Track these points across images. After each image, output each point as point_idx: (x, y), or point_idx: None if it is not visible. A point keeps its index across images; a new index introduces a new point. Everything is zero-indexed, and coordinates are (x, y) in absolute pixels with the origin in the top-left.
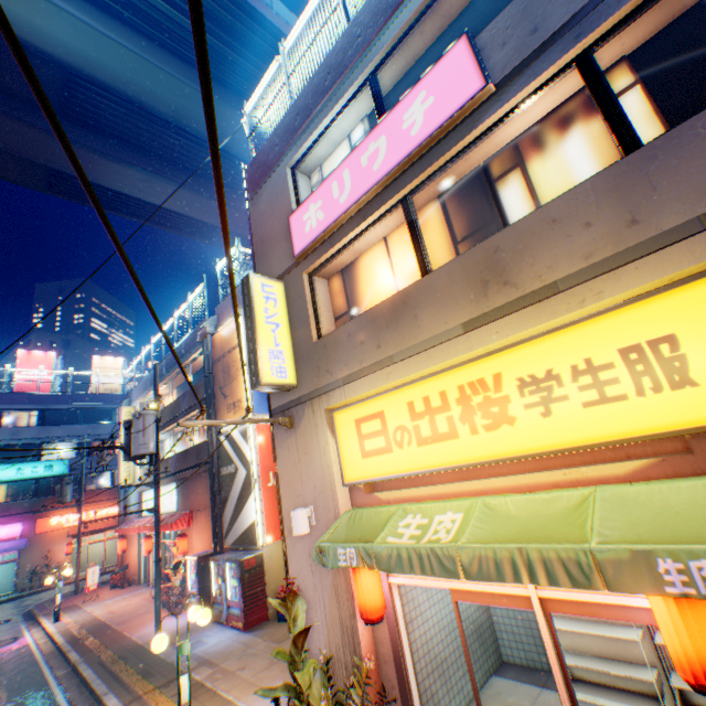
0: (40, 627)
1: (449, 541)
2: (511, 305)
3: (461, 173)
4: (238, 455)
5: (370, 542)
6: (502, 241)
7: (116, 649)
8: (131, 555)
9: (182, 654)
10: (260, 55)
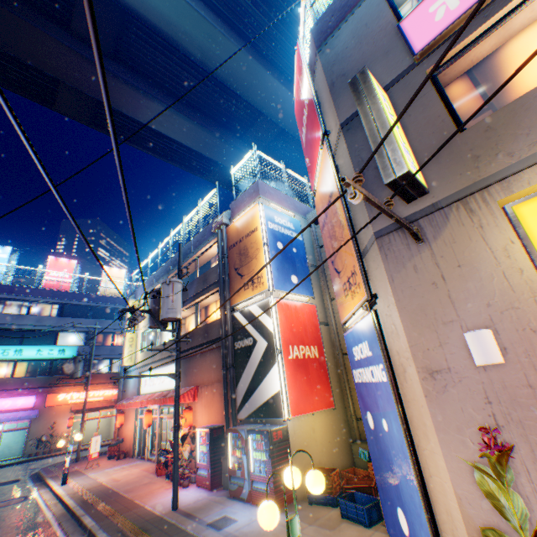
0: (47, 488)
1: None
2: None
3: None
4: (257, 328)
5: None
6: None
7: (132, 518)
8: (127, 430)
9: (293, 536)
10: (274, 11)
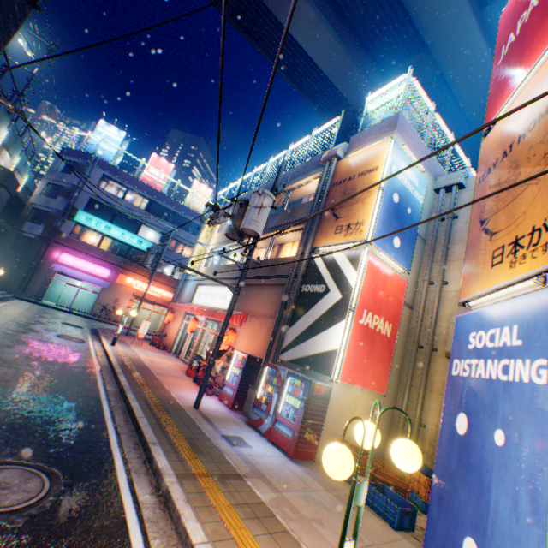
0: (100, 342)
1: None
2: None
3: None
4: (334, 277)
5: None
6: None
7: (158, 396)
8: (171, 328)
9: (355, 502)
10: None
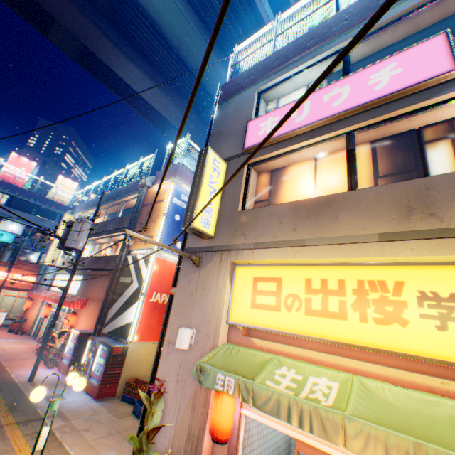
0: None
1: (331, 406)
2: (432, 232)
3: (398, 130)
4: (137, 272)
5: (246, 377)
6: (436, 182)
7: None
8: (32, 313)
9: (51, 409)
10: (245, 31)
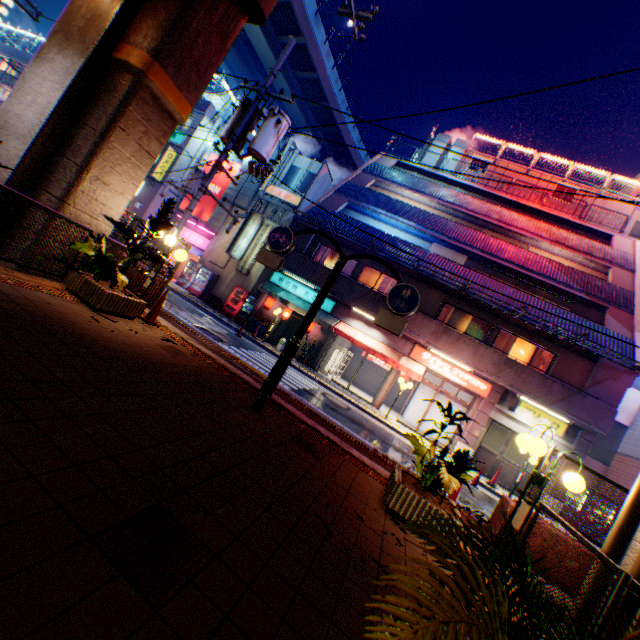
0: None
1: None
2: None
3: None
4: None
5: None
6: None
7: None
8: None
9: None
10: None
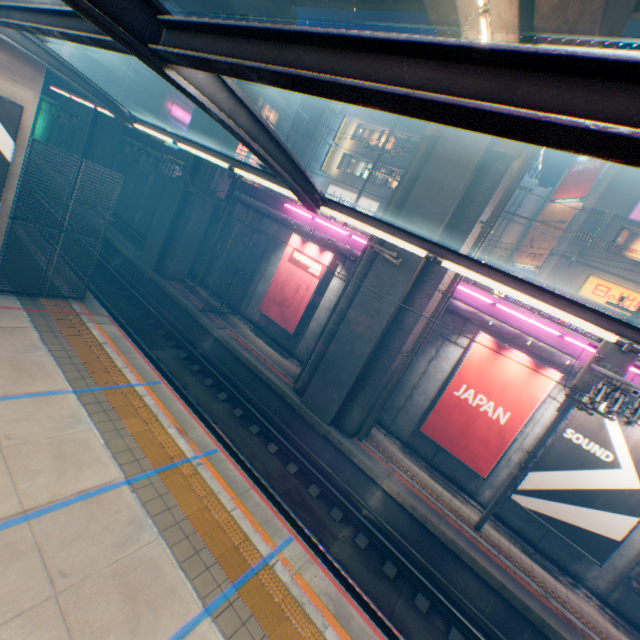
0: None
1: None
2: None
3: None
4: None
5: None
6: None
7: None
8: None
9: None
10: None
